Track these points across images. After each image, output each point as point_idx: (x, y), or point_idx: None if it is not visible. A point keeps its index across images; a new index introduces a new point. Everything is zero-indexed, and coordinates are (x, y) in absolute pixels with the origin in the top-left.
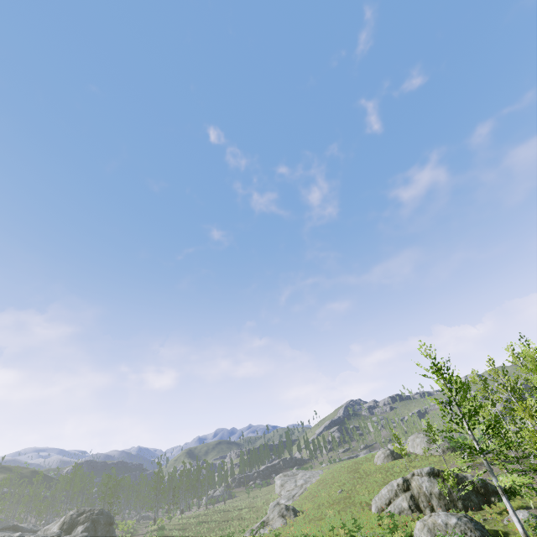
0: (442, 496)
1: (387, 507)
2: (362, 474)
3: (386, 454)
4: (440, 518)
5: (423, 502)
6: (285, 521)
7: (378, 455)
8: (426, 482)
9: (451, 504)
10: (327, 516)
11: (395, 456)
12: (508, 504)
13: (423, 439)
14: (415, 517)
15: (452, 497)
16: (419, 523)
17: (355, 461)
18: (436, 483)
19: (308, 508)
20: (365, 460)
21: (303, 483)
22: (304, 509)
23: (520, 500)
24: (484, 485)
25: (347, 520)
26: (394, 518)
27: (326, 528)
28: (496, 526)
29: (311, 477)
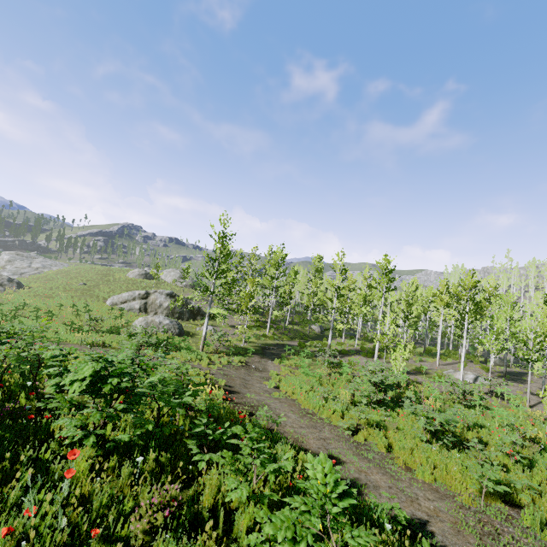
0: (168, 308)
1: (121, 304)
2: (111, 279)
3: (141, 273)
4: (158, 319)
5: (152, 308)
6: (3, 289)
7: (134, 271)
8: (162, 299)
9: (171, 314)
10: (59, 297)
11: (148, 277)
12: (207, 322)
13: (177, 274)
14: (141, 315)
15: (175, 311)
16: (142, 319)
17: (109, 269)
18: (169, 301)
19: (37, 287)
20: (119, 271)
21: (40, 267)
22: (33, 286)
23: (213, 322)
24: (199, 310)
25: (79, 304)
26: (123, 312)
27: (54, 304)
28: (191, 330)
29: (53, 266)
